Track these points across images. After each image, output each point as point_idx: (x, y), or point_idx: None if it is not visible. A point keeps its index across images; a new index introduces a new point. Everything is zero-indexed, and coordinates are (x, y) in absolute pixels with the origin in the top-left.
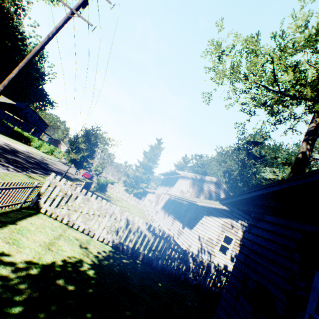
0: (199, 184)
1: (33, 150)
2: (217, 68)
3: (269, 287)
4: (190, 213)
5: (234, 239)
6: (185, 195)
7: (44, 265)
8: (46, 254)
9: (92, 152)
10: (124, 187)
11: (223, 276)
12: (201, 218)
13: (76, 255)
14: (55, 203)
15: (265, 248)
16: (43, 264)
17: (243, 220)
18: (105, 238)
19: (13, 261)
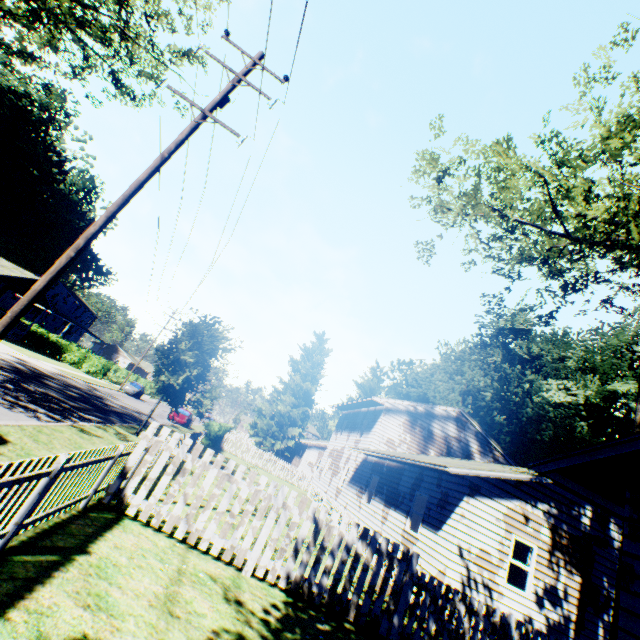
0: (424, 423)
1: (69, 370)
2: (439, 198)
3: None
4: (426, 491)
5: (535, 550)
6: (397, 449)
7: None
8: (170, 629)
9: (204, 369)
10: (252, 437)
11: None
12: (457, 502)
13: (228, 625)
14: (157, 490)
15: None
16: None
17: (546, 500)
18: (270, 570)
19: None
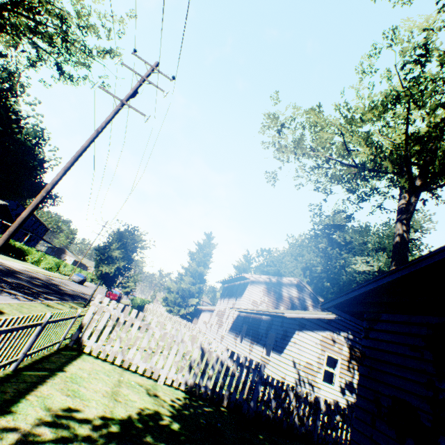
0: (276, 289)
1: (31, 267)
2: (279, 143)
3: (408, 399)
4: (275, 330)
5: (339, 360)
6: (259, 307)
7: (121, 420)
8: (116, 406)
9: (129, 261)
10: (164, 307)
11: (338, 415)
12: (292, 335)
13: (149, 406)
14: (103, 336)
15: (391, 354)
16: (119, 420)
17: (346, 330)
18: (175, 379)
19: (85, 417)
